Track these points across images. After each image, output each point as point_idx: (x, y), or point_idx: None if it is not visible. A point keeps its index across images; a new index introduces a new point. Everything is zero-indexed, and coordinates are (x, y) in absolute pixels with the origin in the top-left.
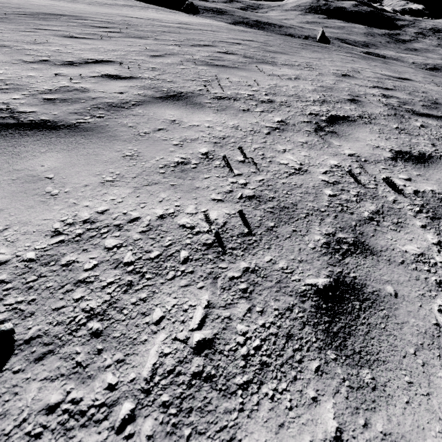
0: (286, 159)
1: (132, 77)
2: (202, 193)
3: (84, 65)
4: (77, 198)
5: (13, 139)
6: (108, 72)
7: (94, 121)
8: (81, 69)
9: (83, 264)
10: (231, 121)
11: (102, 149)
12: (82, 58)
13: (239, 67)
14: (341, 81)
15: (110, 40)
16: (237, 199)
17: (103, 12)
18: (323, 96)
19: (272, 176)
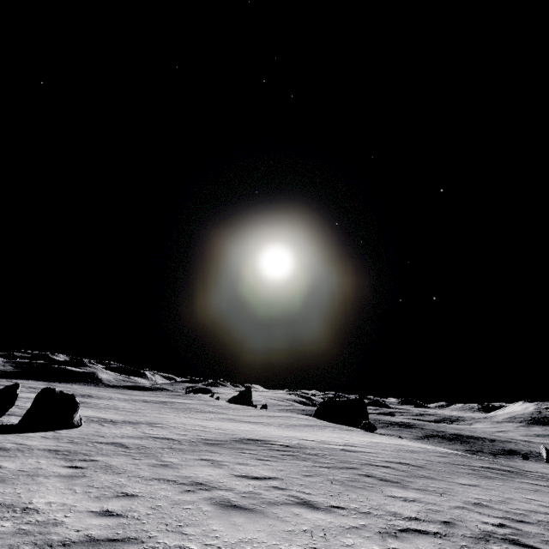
0: (346, 540)
1: (286, 488)
2: (294, 541)
3: (263, 479)
4: (248, 532)
5: (229, 510)
6: (274, 484)
7: (260, 508)
8: (261, 481)
9: (246, 547)
10: (330, 519)
11: (260, 519)
12: (263, 474)
13: (367, 487)
14: (462, 507)
15: (283, 462)
16: (308, 546)
17: (287, 435)
18: (419, 515)
19: (331, 544)
